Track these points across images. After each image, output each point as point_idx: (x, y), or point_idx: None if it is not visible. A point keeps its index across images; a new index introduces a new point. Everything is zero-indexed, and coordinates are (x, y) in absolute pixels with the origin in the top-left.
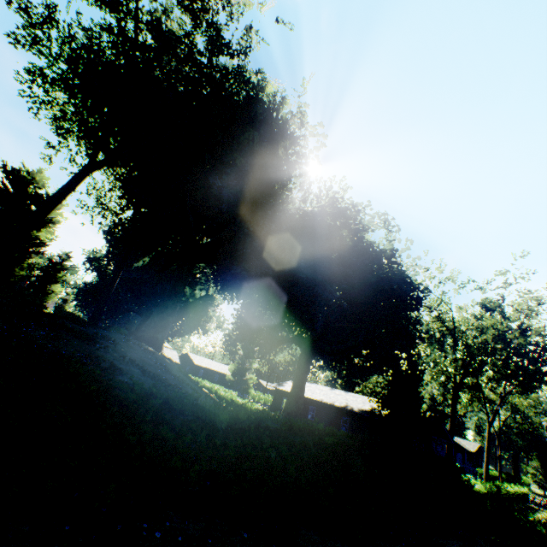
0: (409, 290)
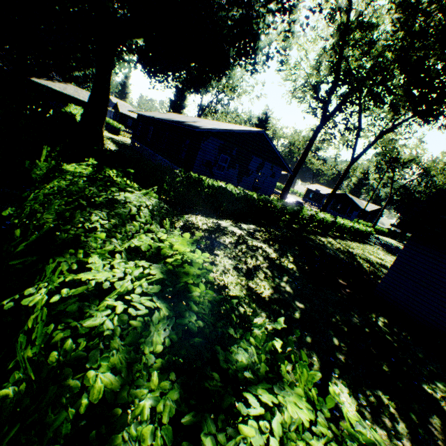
0: None
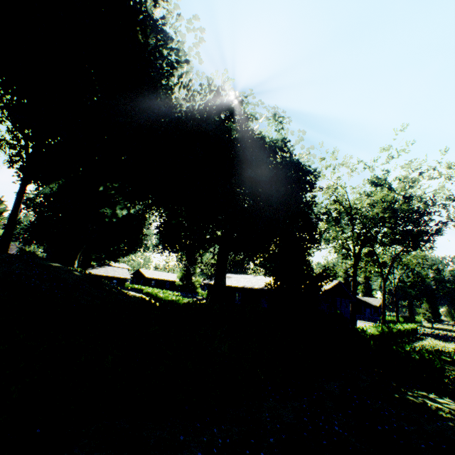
0: (301, 174)
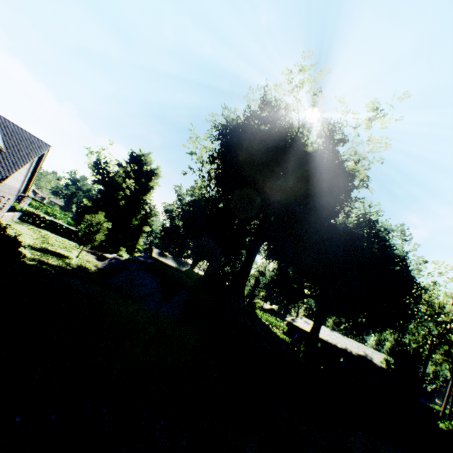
0: (414, 287)
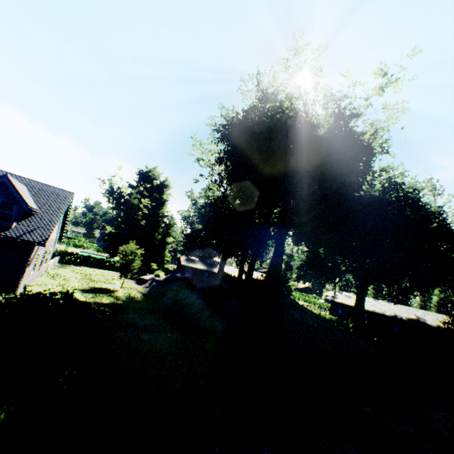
0: None
